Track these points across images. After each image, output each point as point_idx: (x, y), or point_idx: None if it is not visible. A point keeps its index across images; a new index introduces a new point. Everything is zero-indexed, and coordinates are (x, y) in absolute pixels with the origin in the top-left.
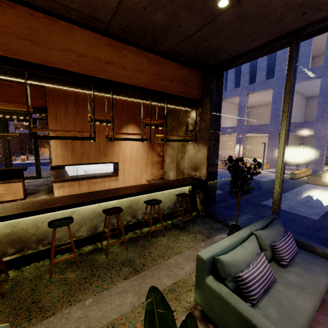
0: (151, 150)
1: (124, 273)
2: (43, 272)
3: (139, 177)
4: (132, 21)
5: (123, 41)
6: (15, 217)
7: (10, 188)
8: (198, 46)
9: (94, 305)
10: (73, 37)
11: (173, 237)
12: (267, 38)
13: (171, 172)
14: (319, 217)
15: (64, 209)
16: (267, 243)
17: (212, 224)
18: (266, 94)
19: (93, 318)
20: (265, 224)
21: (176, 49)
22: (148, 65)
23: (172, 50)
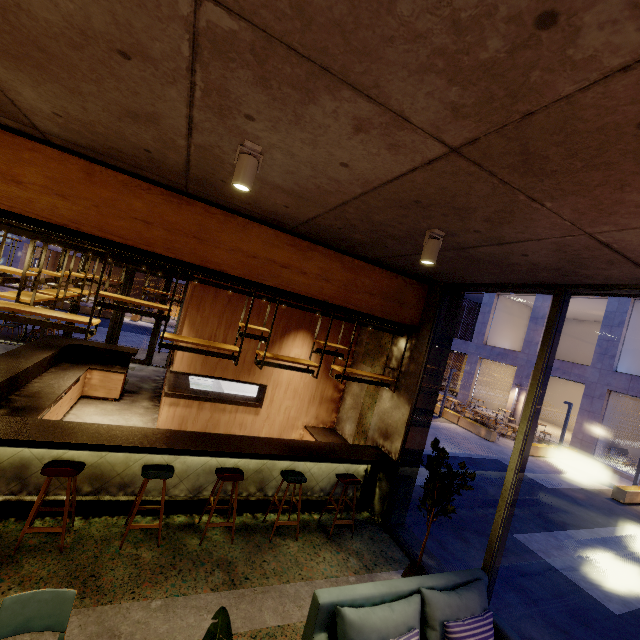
0: (325, 378)
1: (215, 580)
2: (113, 535)
3: (293, 417)
4: (325, 232)
5: (311, 241)
6: (110, 449)
7: (107, 379)
8: (416, 264)
9: (161, 611)
10: (248, 235)
11: (311, 547)
12: (520, 280)
13: (349, 425)
14: (624, 611)
15: (167, 454)
16: (438, 618)
17: (386, 547)
18: (594, 304)
19: (154, 629)
20: (453, 582)
21: (385, 260)
22: (341, 272)
23: (379, 259)
